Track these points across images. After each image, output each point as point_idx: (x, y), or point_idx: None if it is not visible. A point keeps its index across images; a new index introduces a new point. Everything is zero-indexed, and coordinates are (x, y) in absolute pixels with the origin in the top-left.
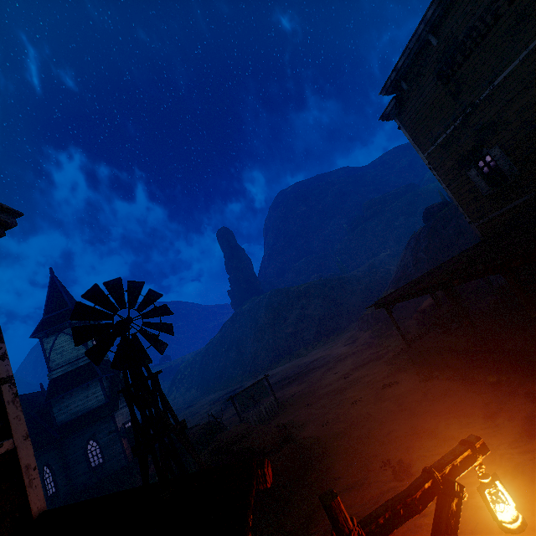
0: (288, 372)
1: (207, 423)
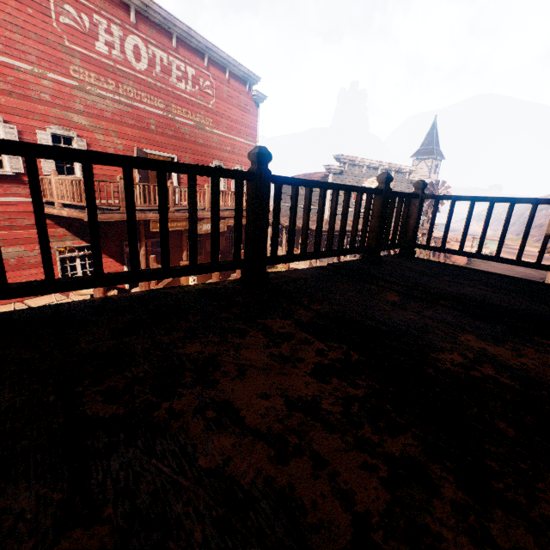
0: (547, 256)
1: (454, 240)
